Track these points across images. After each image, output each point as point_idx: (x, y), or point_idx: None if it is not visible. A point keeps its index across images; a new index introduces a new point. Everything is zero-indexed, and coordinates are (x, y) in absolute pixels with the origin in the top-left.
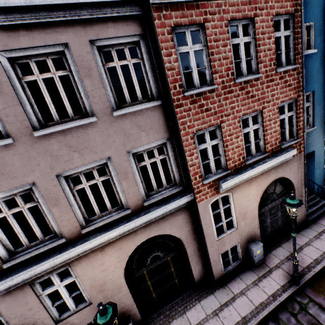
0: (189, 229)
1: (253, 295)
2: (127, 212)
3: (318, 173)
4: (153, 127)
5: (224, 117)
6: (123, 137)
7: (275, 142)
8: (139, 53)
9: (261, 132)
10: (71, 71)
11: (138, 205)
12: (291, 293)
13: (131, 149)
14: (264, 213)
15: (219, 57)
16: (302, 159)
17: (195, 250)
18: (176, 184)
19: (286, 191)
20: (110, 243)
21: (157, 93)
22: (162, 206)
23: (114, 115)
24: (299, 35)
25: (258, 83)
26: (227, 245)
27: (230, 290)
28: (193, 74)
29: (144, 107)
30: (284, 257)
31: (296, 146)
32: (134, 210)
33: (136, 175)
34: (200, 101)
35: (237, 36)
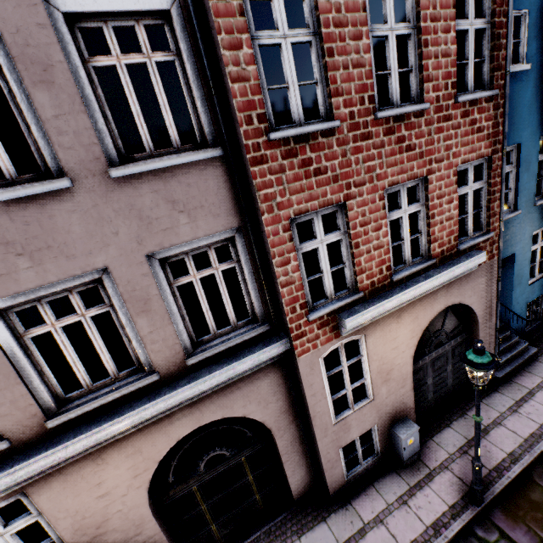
0: (281, 404)
1: (399, 524)
2: (150, 380)
3: (518, 293)
4: (204, 204)
5: (352, 188)
6: (137, 225)
7: (449, 238)
8: (171, 40)
9: (423, 220)
10: (3, 70)
11: (176, 365)
12: (467, 521)
13: (156, 249)
14: (423, 368)
15: (345, 60)
16: (495, 270)
17: (293, 442)
18: (257, 319)
19: (462, 326)
20: (115, 442)
21: (212, 131)
22: (224, 366)
23: (113, 176)
24: (503, 30)
25: (421, 121)
26: (354, 431)
27: (357, 513)
28: (289, 94)
29: (183, 162)
30: (456, 447)
31: (485, 246)
32: (166, 375)
33: (170, 305)
34: (304, 153)
35: (384, 20)
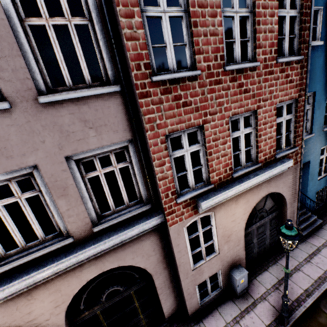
0: (158, 256)
1: None
2: (66, 242)
3: (311, 185)
4: (107, 123)
5: (208, 116)
6: (59, 136)
7: (270, 150)
8: (85, 10)
9: (253, 138)
10: None
11: (85, 231)
12: None
13: (72, 153)
14: (251, 232)
15: (205, 30)
16: (298, 171)
17: (165, 281)
18: (143, 201)
19: (276, 206)
20: (41, 284)
21: (114, 74)
22: (119, 233)
23: (41, 102)
24: (307, 18)
25: (254, 73)
26: (206, 274)
27: None
28: (167, 51)
29: (92, 94)
30: (271, 285)
31: (292, 156)
32: (78, 239)
33: (82, 191)
34: (176, 91)
35: (232, 6)
